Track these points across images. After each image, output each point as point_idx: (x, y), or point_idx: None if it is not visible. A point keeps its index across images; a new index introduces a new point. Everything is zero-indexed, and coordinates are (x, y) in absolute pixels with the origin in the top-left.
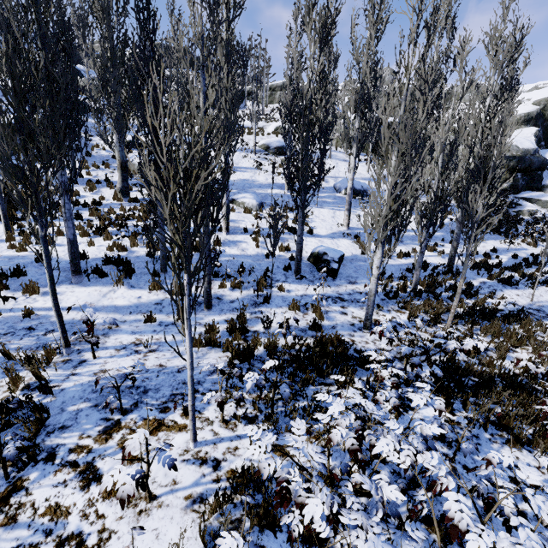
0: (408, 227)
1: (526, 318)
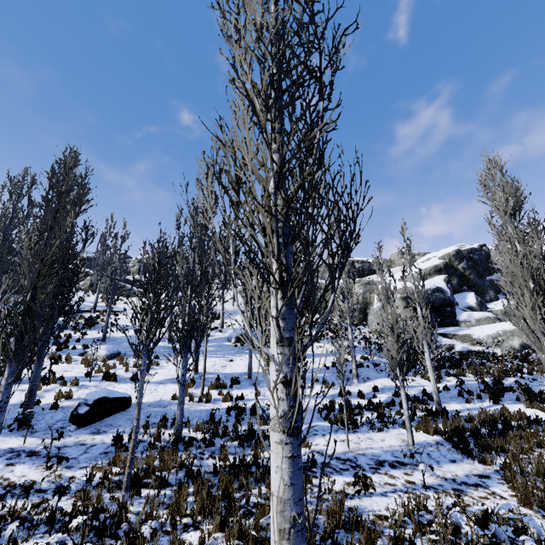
0: None
1: None
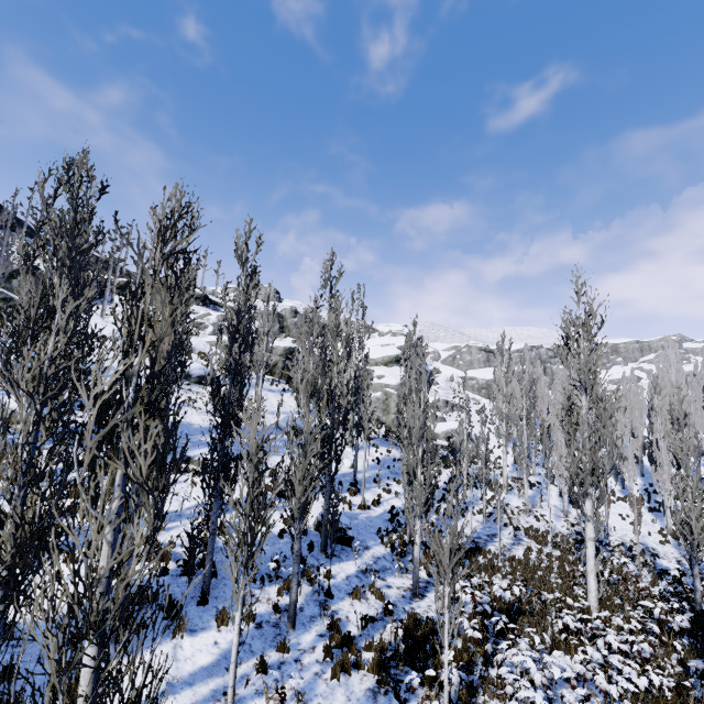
0: (358, 467)
1: (481, 548)
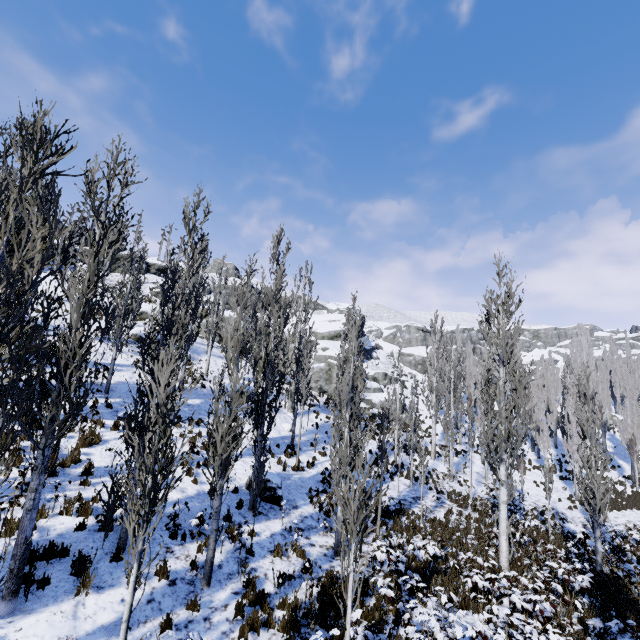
0: (297, 431)
1: (405, 510)
